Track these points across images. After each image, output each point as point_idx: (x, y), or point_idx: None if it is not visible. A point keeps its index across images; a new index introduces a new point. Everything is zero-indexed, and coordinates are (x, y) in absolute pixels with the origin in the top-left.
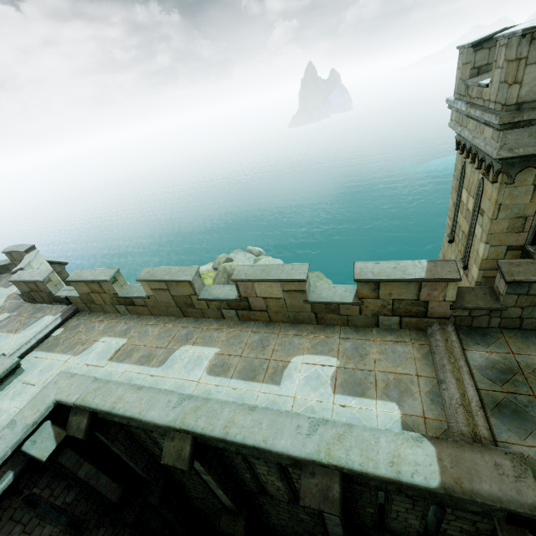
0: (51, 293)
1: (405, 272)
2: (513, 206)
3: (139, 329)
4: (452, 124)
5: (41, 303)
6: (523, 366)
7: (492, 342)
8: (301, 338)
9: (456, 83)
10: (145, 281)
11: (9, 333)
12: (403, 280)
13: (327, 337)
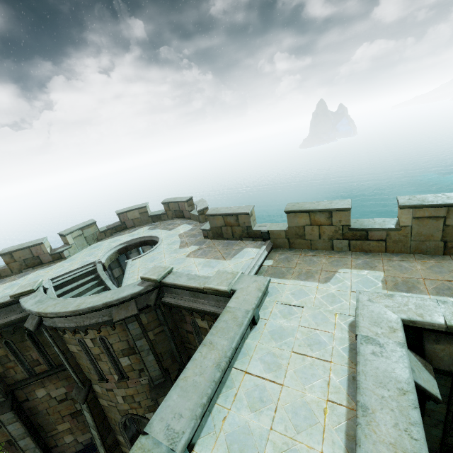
0: (249, 227)
1: None
2: None
3: (386, 263)
4: None
5: (226, 239)
6: None
7: None
8: None
9: None
10: (410, 208)
11: (218, 259)
12: None
13: None
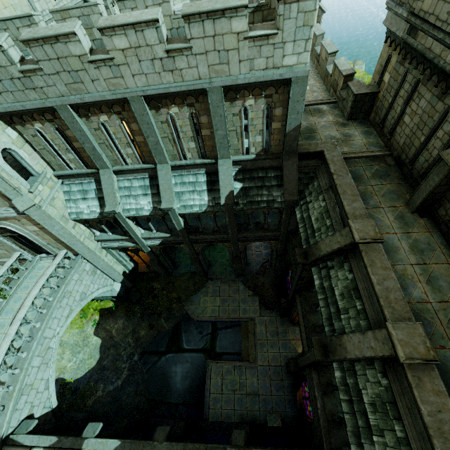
0: None
1: (342, 66)
2: (382, 57)
3: None
4: None
5: None
6: (323, 113)
7: (332, 109)
8: (314, 81)
9: None
10: None
11: None
12: (337, 68)
13: (317, 85)
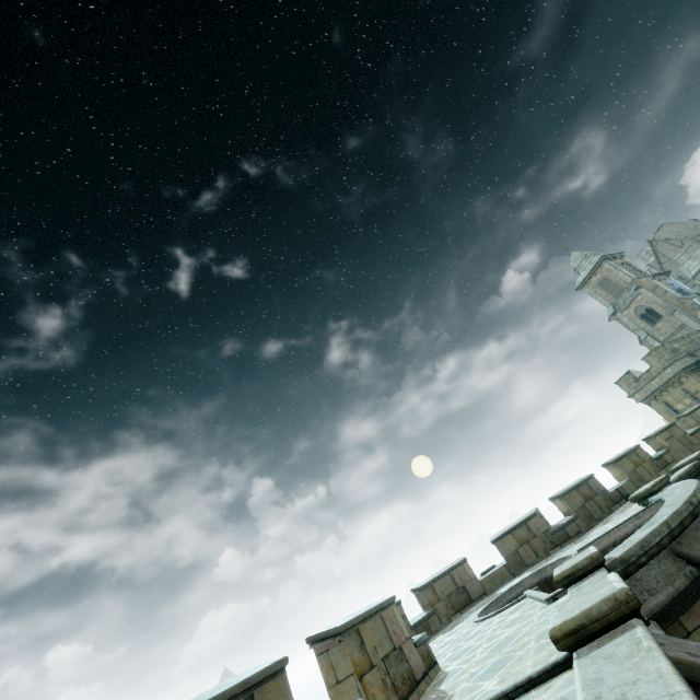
0: (605, 491)
1: None
2: None
3: None
4: (640, 398)
5: (600, 520)
6: None
7: None
8: None
9: (626, 389)
10: (657, 435)
11: None
12: None
13: None
